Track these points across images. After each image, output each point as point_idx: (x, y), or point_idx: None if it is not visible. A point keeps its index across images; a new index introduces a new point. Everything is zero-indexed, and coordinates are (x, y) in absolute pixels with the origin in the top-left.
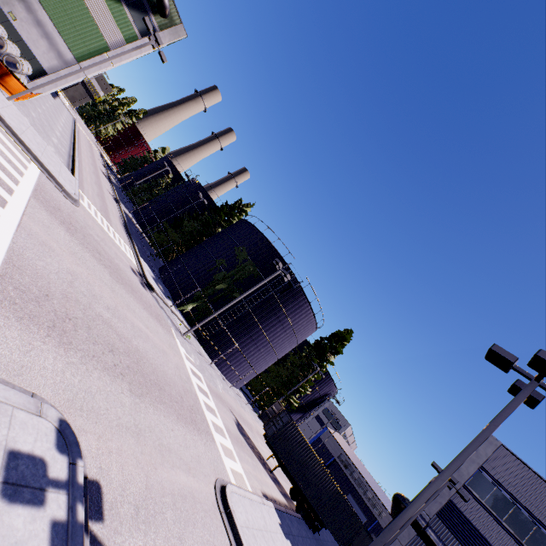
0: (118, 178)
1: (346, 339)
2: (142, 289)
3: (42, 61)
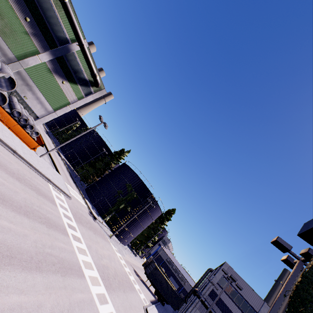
0: (46, 124)
1: (173, 213)
2: (95, 224)
3: (37, 113)
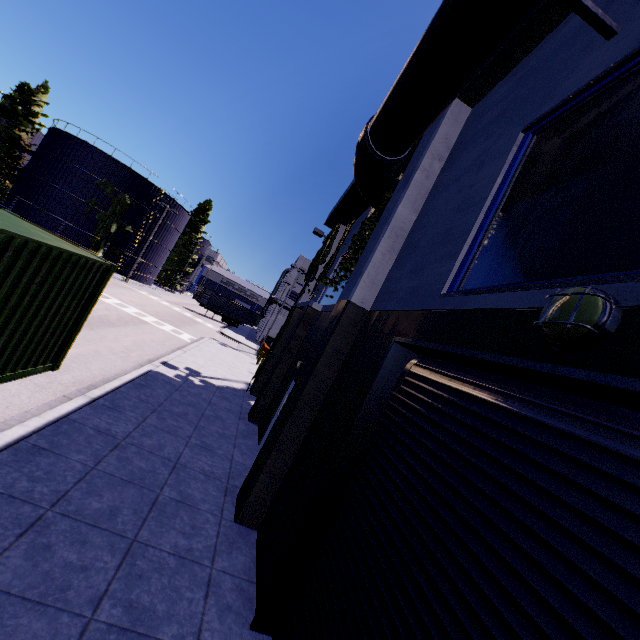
0: None
1: (209, 210)
2: None
3: None
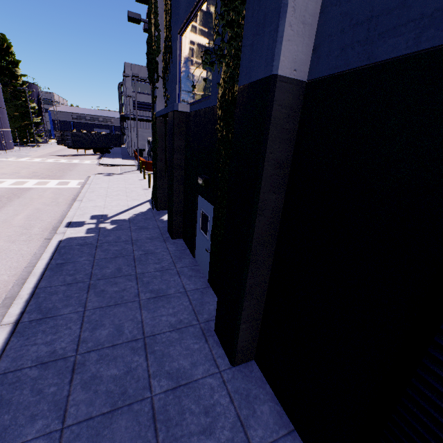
0: None
1: (9, 47)
2: None
3: None
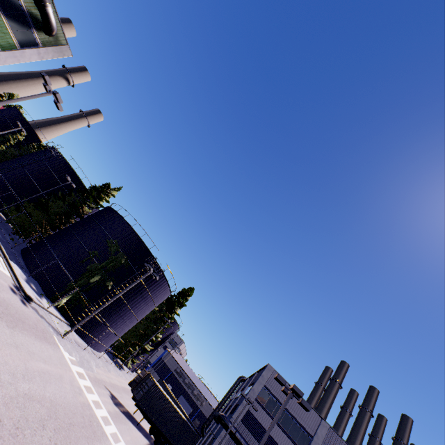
0: None
1: (189, 295)
2: (25, 309)
3: None
